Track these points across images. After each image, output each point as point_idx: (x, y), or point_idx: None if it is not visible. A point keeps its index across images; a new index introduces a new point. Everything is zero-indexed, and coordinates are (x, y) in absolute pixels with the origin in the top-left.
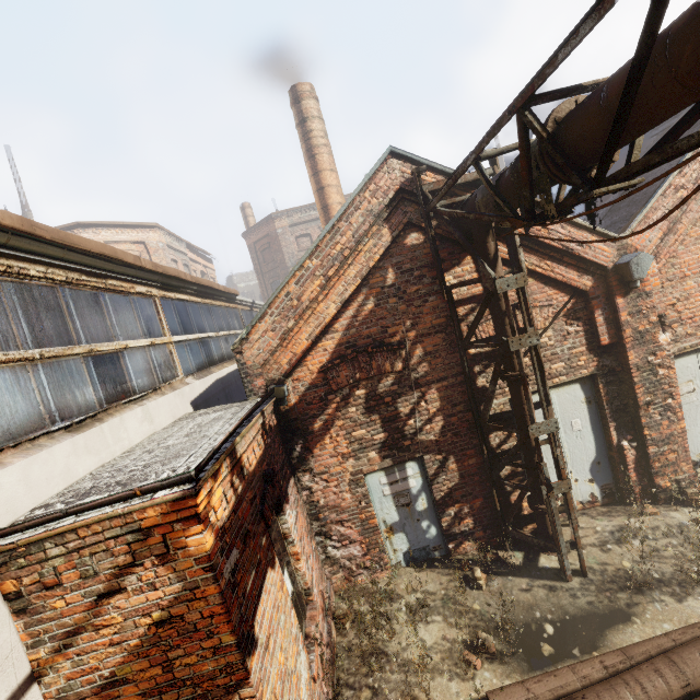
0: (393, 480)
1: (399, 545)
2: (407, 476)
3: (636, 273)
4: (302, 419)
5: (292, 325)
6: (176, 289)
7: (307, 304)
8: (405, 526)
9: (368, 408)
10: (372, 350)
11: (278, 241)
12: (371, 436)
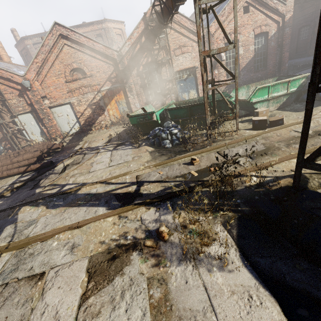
0: None
1: None
2: None
3: (25, 86)
4: None
5: None
6: None
7: None
8: None
9: None
10: None
11: (29, 51)
12: None
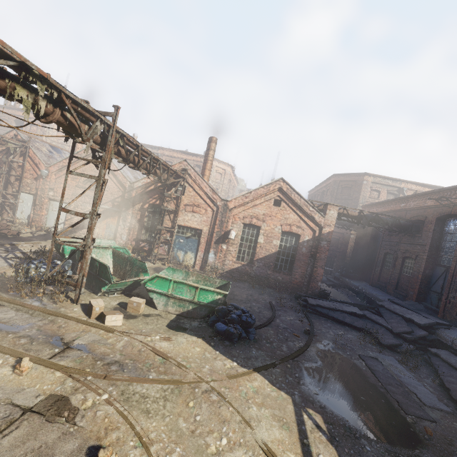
0: None
1: None
2: None
3: (42, 174)
4: None
5: None
6: None
7: None
8: None
9: None
10: None
11: None
12: None
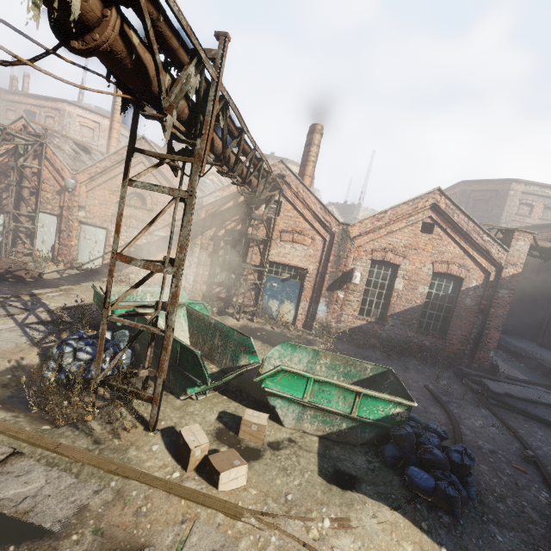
0: None
1: None
2: (0, 218)
3: (67, 185)
4: None
5: None
6: None
7: None
8: None
9: None
10: (0, 173)
11: None
12: None
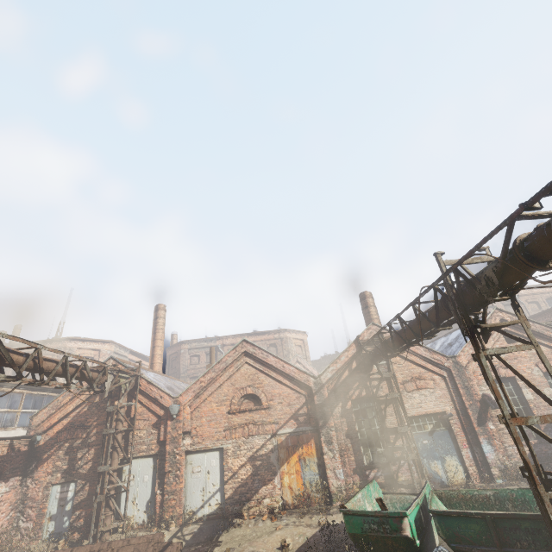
0: (63, 491)
1: (50, 528)
2: (69, 490)
3: (172, 412)
4: (41, 452)
5: (54, 412)
6: (40, 390)
7: (63, 405)
8: (57, 517)
9: (67, 452)
10: (77, 427)
11: (180, 356)
12: (62, 466)
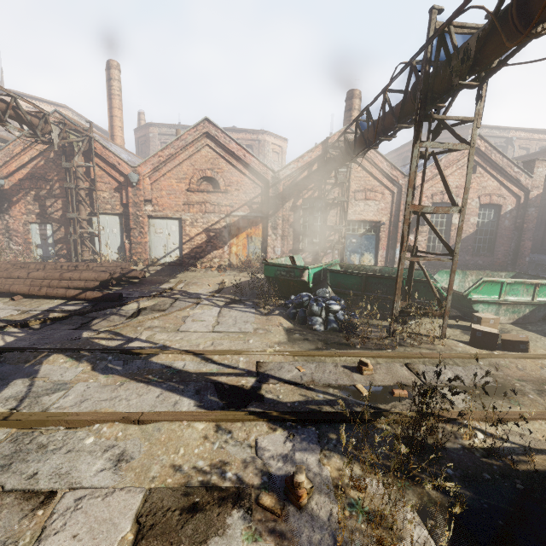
0: (41, 229)
1: (39, 253)
2: (47, 229)
3: (131, 180)
4: (9, 195)
5: (9, 160)
6: None
7: (16, 154)
8: (43, 247)
9: (35, 199)
10: (38, 178)
11: (149, 141)
12: (34, 210)
